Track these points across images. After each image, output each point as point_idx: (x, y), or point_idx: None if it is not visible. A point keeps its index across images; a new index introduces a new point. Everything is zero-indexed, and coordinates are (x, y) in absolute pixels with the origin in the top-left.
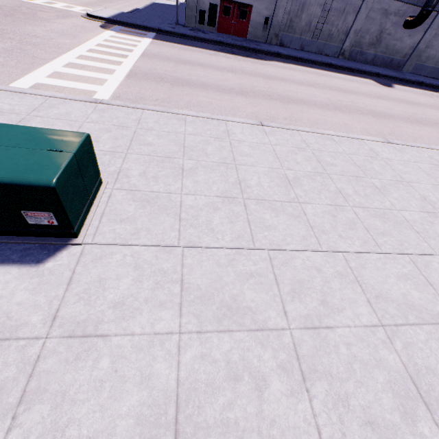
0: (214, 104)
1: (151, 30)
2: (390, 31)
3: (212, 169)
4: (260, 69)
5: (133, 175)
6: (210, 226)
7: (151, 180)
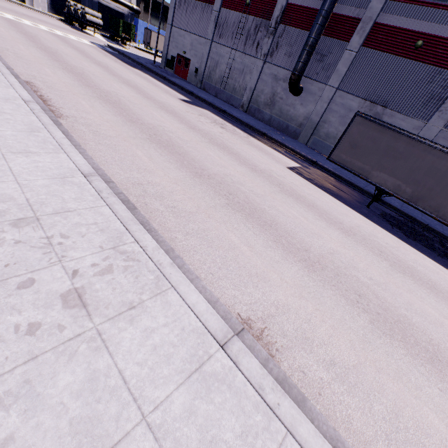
0: None
1: (120, 53)
2: (282, 96)
3: None
4: (97, 55)
5: None
6: None
7: None
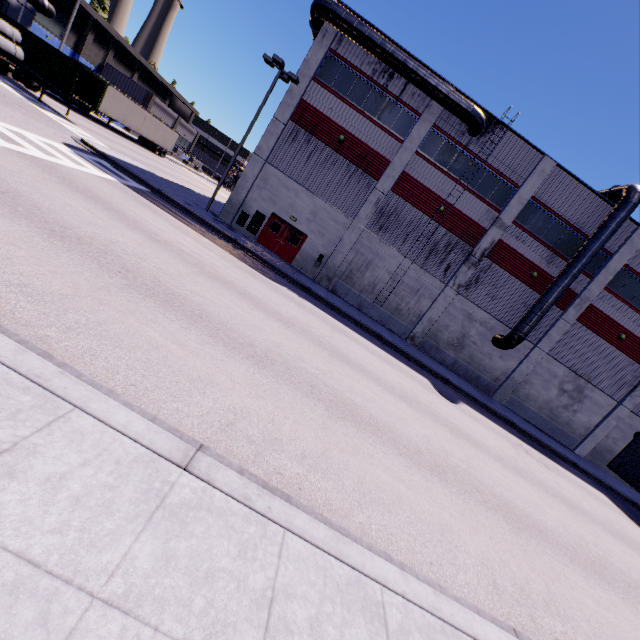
0: None
1: (148, 187)
2: (476, 340)
3: None
4: (231, 272)
5: None
6: None
7: None
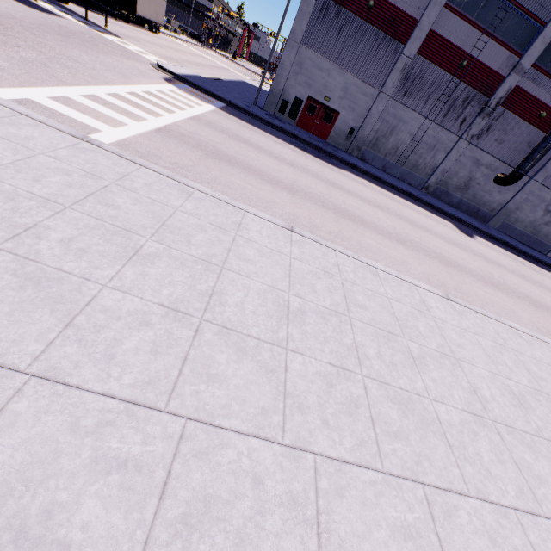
0: (247, 190)
1: (221, 100)
2: (480, 181)
3: (184, 264)
4: (327, 174)
5: (49, 238)
6: (112, 350)
7: (74, 252)
